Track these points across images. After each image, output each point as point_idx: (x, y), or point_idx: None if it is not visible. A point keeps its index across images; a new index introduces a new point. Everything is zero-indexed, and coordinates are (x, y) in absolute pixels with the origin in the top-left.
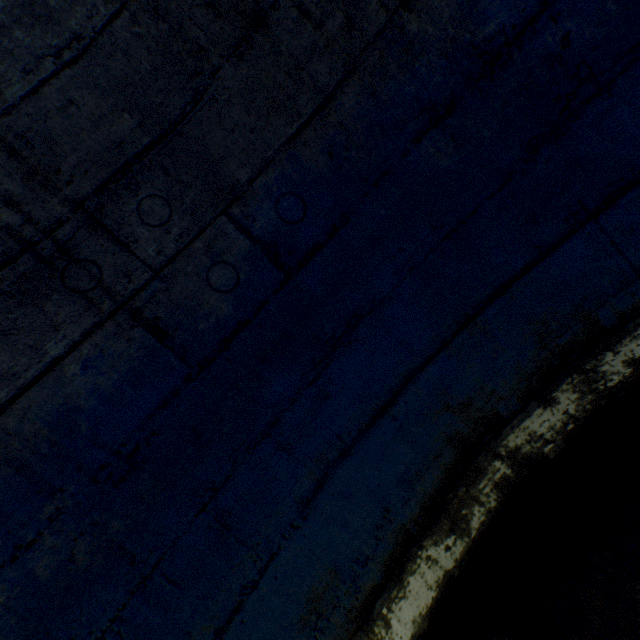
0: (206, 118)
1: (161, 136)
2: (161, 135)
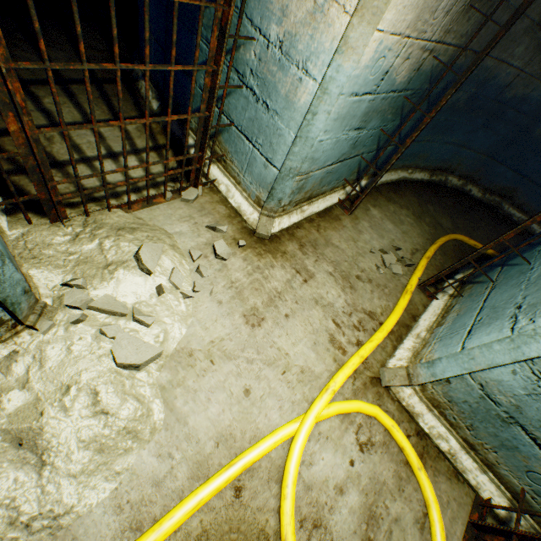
0: None
1: None
2: None
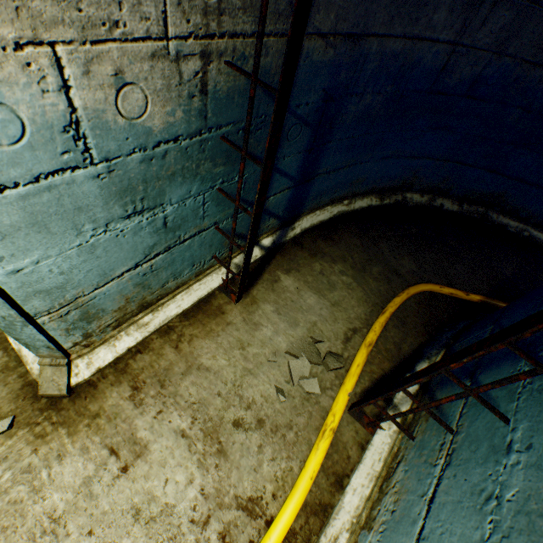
0: (539, 18)
1: (533, 1)
2: (534, 1)
